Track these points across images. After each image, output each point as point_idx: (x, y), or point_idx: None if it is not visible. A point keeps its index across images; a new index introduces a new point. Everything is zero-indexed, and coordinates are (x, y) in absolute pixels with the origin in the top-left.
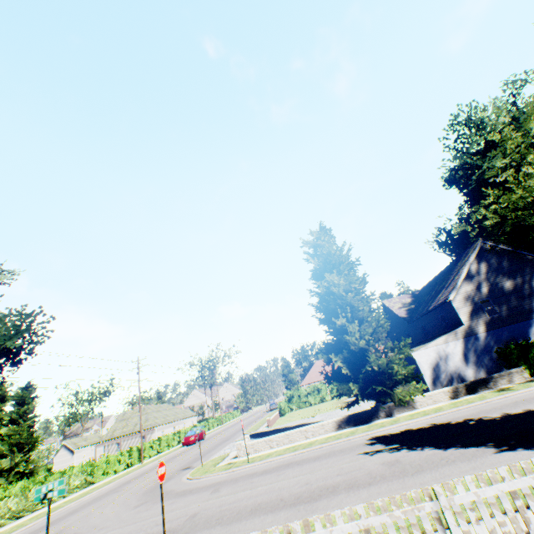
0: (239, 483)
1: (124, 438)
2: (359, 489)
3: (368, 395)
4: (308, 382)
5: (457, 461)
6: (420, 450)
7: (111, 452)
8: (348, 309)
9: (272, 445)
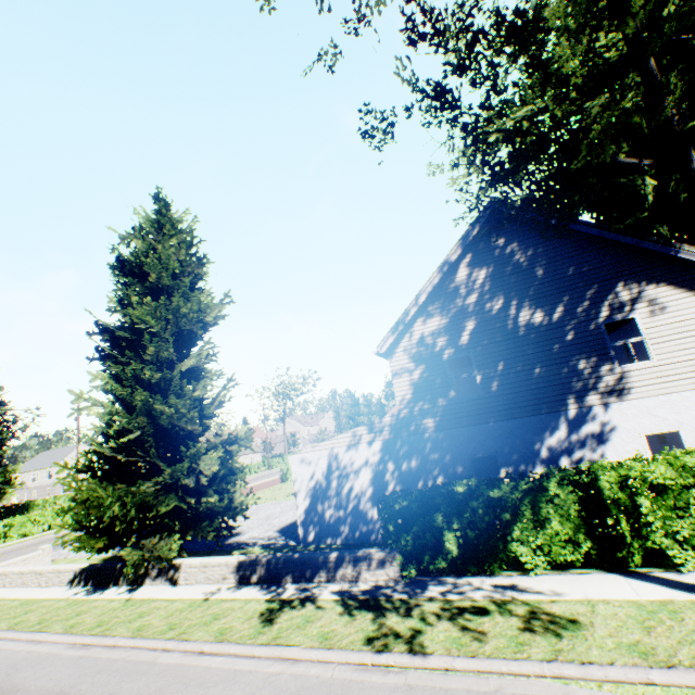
0: None
1: None
2: None
3: (139, 534)
4: None
5: None
6: None
7: None
8: (107, 378)
9: (6, 583)
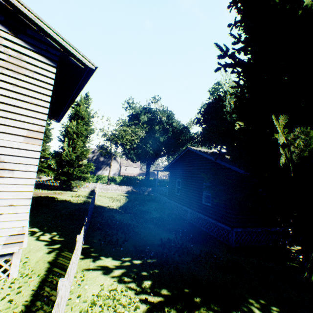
0: None
1: None
2: None
3: None
4: None
5: None
6: None
7: None
8: None
9: None
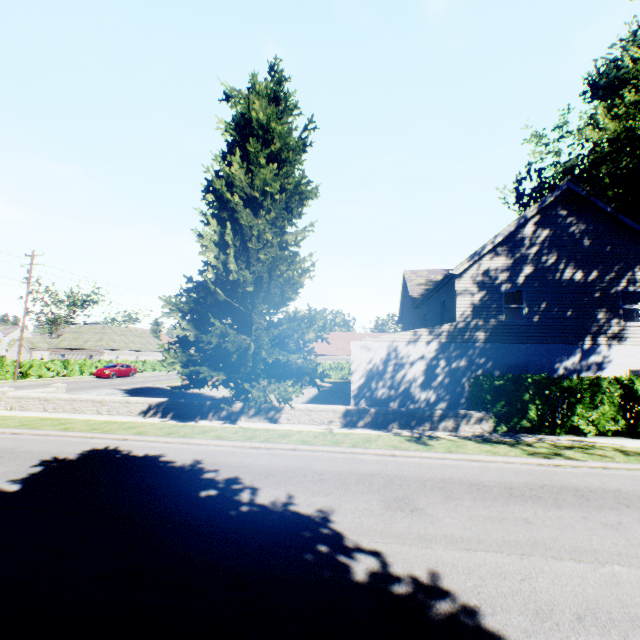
0: None
1: (70, 352)
2: None
3: (223, 380)
4: (305, 353)
5: None
6: None
7: None
8: (229, 229)
9: (47, 408)
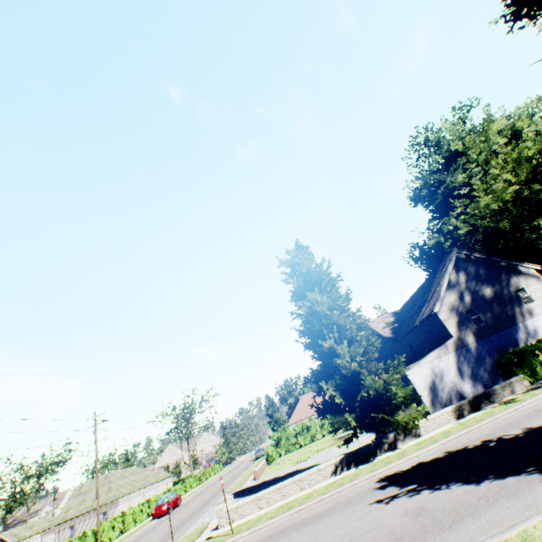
0: None
1: (80, 518)
2: None
3: (367, 425)
4: (295, 420)
5: (501, 499)
6: (446, 489)
7: (62, 540)
8: (335, 329)
9: (261, 505)
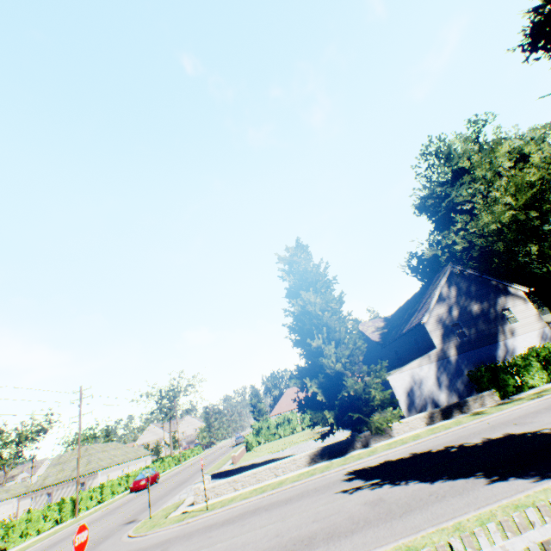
0: (194, 539)
1: (58, 486)
2: (340, 539)
3: (344, 423)
4: (278, 412)
5: (448, 497)
6: (404, 485)
7: (39, 505)
8: (324, 330)
9: (236, 487)
